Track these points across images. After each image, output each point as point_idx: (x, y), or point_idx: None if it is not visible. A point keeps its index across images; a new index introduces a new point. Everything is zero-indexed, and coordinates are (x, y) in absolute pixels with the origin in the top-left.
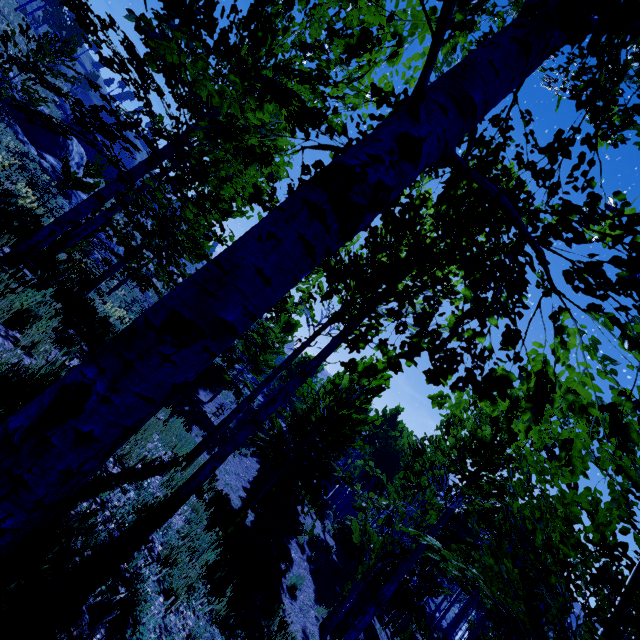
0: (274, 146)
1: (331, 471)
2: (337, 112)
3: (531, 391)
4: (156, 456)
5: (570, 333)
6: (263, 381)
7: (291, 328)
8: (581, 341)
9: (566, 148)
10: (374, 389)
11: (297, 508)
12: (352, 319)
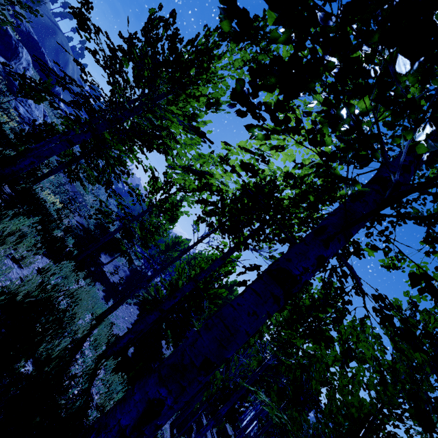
0: (226, 190)
1: (192, 326)
2: (265, 174)
3: (344, 352)
4: (85, 322)
5: (367, 326)
6: (159, 269)
7: (174, 220)
8: (372, 331)
9: (380, 221)
10: (225, 273)
11: (161, 342)
12: (230, 249)
